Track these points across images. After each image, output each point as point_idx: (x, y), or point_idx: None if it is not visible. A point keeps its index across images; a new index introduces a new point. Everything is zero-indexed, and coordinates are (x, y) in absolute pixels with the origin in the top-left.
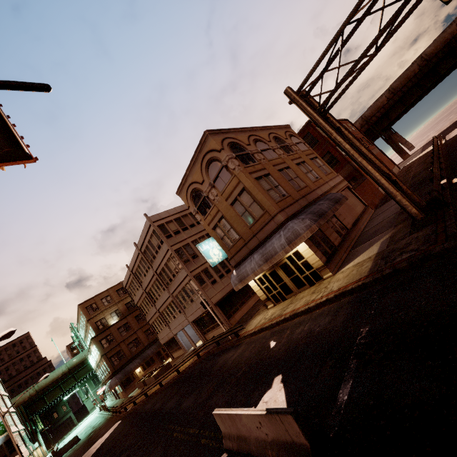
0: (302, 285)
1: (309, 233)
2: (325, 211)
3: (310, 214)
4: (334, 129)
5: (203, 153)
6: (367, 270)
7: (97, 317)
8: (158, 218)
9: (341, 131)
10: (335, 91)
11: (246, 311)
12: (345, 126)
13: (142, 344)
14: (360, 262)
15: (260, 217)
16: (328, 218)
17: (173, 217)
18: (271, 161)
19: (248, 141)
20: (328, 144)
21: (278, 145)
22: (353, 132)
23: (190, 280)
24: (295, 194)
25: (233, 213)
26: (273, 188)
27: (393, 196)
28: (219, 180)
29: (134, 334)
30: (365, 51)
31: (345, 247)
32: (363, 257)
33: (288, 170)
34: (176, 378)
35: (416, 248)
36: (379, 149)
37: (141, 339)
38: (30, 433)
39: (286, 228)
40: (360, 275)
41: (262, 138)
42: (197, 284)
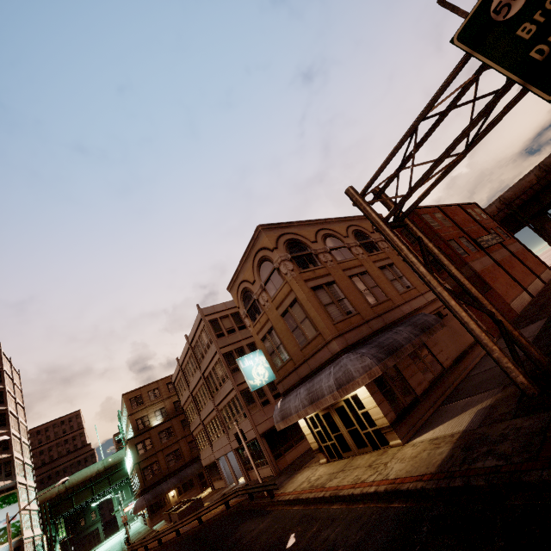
0: (363, 445)
1: (366, 379)
2: (400, 345)
3: (376, 348)
4: (405, 244)
5: (256, 250)
6: (438, 461)
7: (139, 413)
8: (212, 311)
9: (422, 244)
10: (408, 196)
11: (303, 451)
12: (470, 213)
13: (183, 459)
14: (439, 437)
15: (313, 339)
16: (402, 357)
17: (231, 311)
18: (342, 264)
19: (314, 237)
20: (437, 238)
21: (358, 241)
22: (481, 220)
23: (236, 396)
24: (367, 311)
25: (284, 326)
26: (335, 301)
27: (488, 350)
28: (270, 283)
29: (176, 443)
30: (444, 152)
31: (434, 397)
32: (447, 429)
33: (365, 276)
34: (196, 529)
35: (509, 453)
36: (522, 244)
37: (183, 452)
38: (48, 540)
39: (338, 365)
40: (427, 466)
41: (336, 232)
42: (242, 403)
